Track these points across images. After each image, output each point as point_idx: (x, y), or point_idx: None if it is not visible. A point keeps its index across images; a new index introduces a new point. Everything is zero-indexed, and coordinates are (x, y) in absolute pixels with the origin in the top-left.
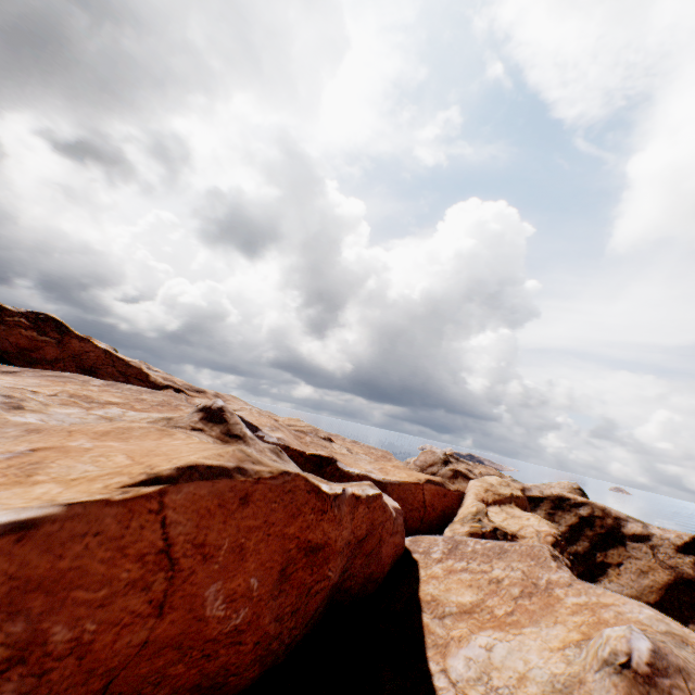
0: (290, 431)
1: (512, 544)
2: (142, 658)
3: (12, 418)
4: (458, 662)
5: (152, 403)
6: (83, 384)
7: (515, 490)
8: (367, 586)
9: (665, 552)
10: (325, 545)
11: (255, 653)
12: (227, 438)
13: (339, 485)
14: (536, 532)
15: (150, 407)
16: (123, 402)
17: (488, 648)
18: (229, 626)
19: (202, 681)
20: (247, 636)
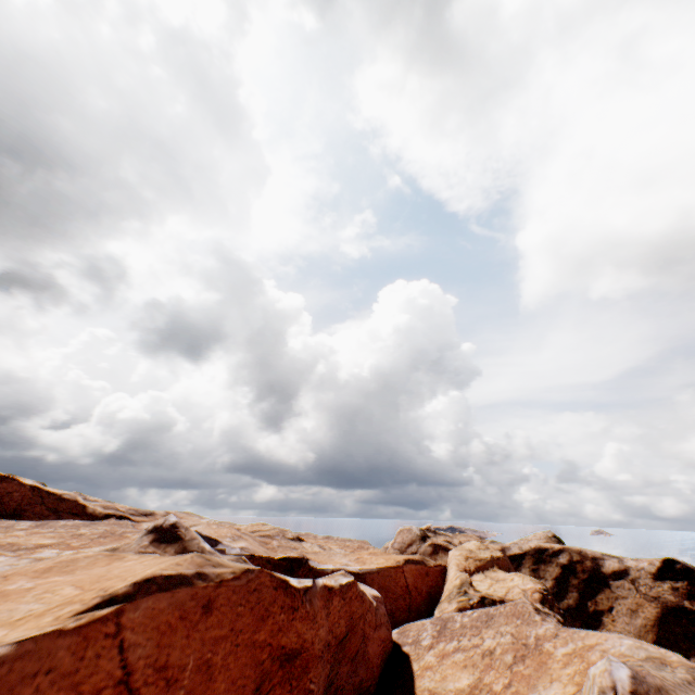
0: (254, 538)
1: (496, 607)
2: None
3: None
4: None
5: (92, 536)
6: (6, 531)
7: (494, 551)
8: None
9: (644, 583)
10: (301, 650)
11: None
12: None
13: None
14: (523, 592)
15: (90, 542)
16: (56, 542)
17: None
18: None
19: None
20: None
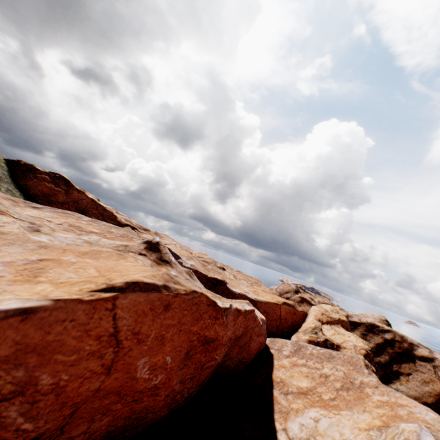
0: (199, 261)
1: (338, 353)
2: (96, 398)
3: (32, 237)
4: (295, 426)
5: (117, 235)
6: (77, 219)
7: (342, 316)
8: (239, 366)
9: None
10: (215, 339)
11: (166, 401)
12: (160, 261)
13: (227, 301)
14: (354, 346)
15: (115, 237)
16: (100, 232)
17: (315, 420)
18: (151, 384)
19: (132, 414)
20: (161, 391)
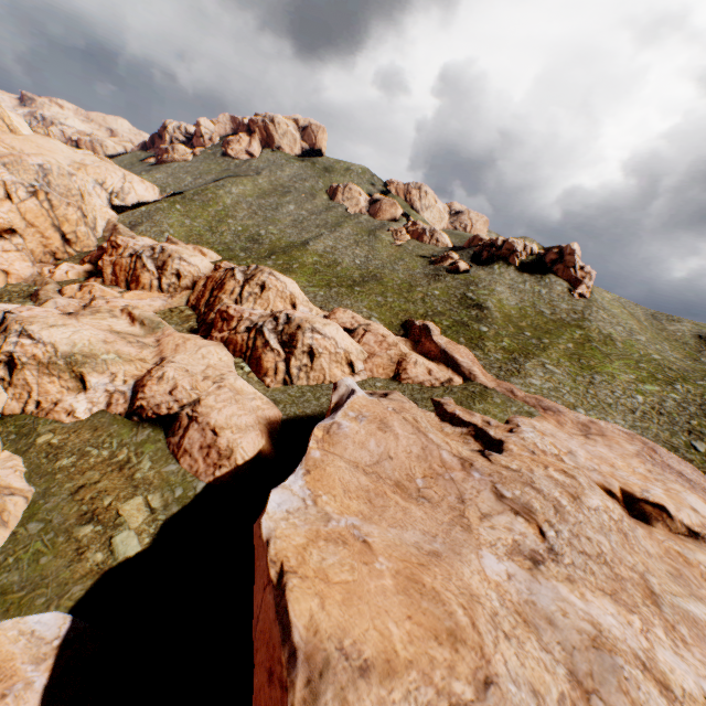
0: None
1: None
2: None
3: (485, 552)
4: None
5: None
6: None
7: None
8: None
9: None
10: None
11: None
12: None
13: None
14: None
15: None
16: None
17: None
18: None
19: None
20: None
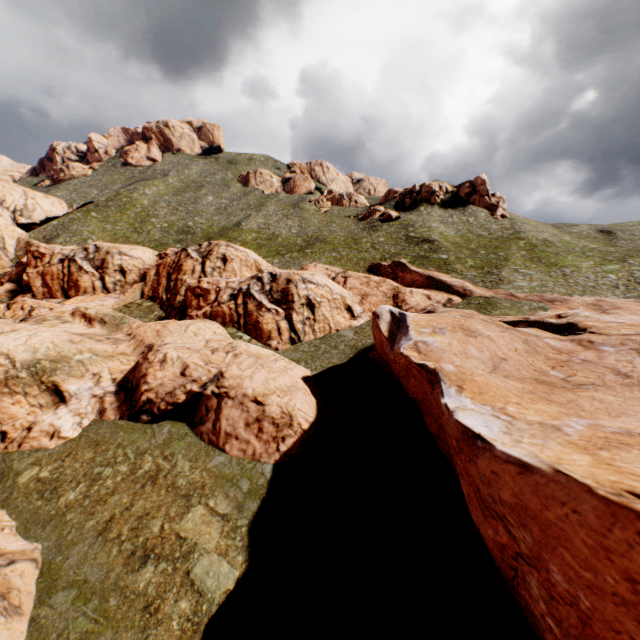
0: None
1: None
2: None
3: None
4: None
5: None
6: None
7: None
8: None
9: None
10: None
11: None
12: None
13: None
14: None
15: None
16: None
17: None
18: None
19: None
20: None
